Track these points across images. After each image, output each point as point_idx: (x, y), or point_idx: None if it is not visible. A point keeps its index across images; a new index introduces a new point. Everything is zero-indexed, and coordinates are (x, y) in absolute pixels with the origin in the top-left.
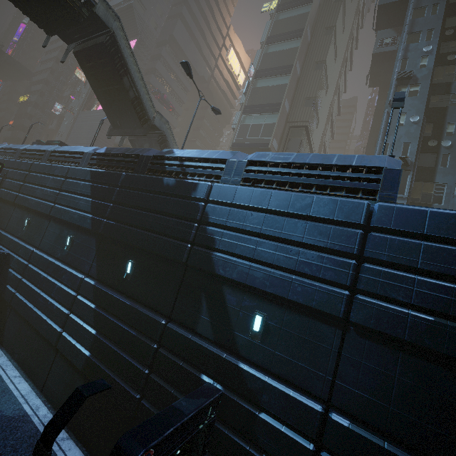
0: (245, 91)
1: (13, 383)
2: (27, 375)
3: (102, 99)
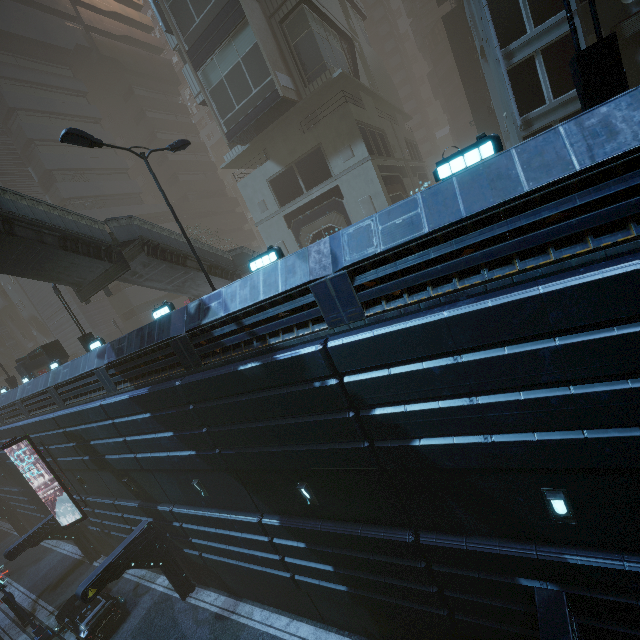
0: (164, 25)
1: (293, 635)
2: (295, 614)
3: (23, 273)
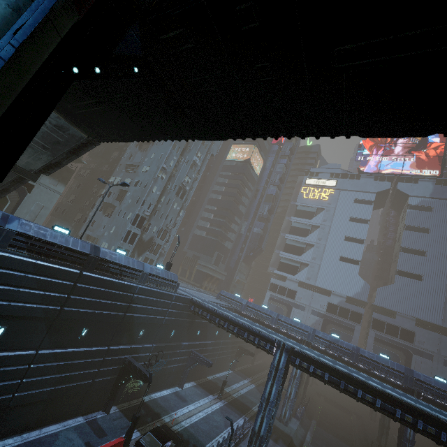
0: None
1: None
2: None
3: None
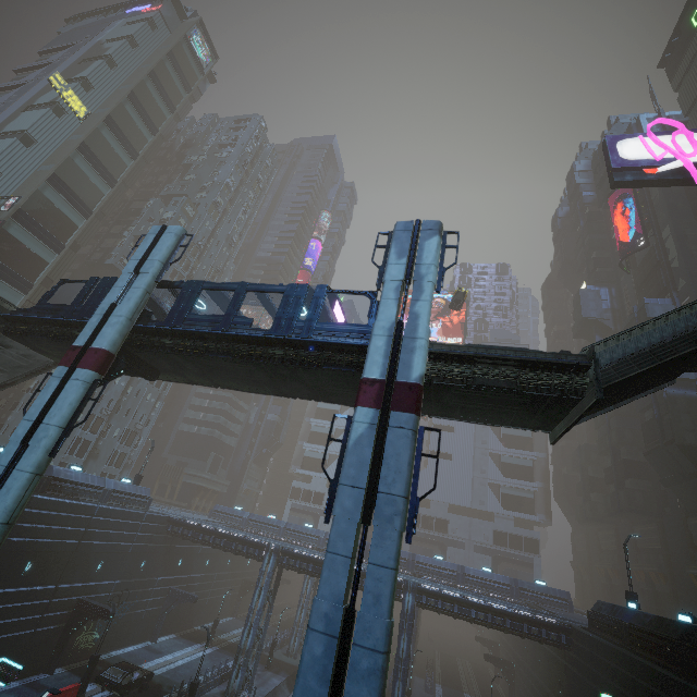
0: None
1: None
2: None
3: None
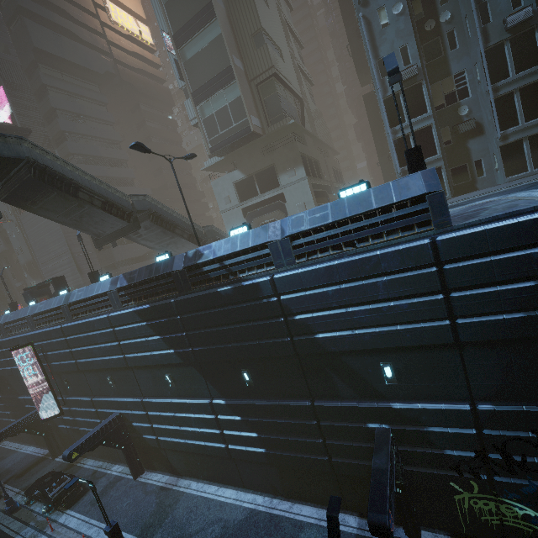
0: (179, 75)
1: (220, 496)
2: (222, 484)
3: (66, 222)
